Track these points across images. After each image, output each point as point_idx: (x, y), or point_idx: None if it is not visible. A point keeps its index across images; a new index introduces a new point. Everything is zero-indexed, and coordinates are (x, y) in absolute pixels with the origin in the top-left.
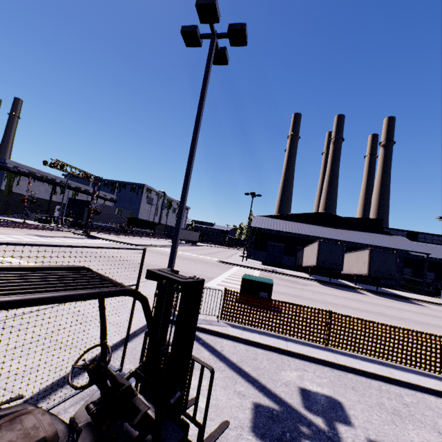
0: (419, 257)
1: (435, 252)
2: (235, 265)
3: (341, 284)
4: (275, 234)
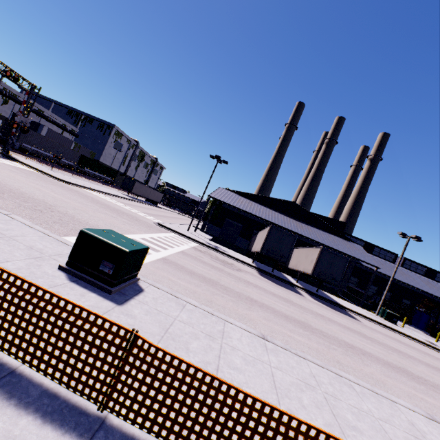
0: (368, 269)
1: (384, 268)
2: (172, 231)
3: (282, 279)
4: (235, 212)
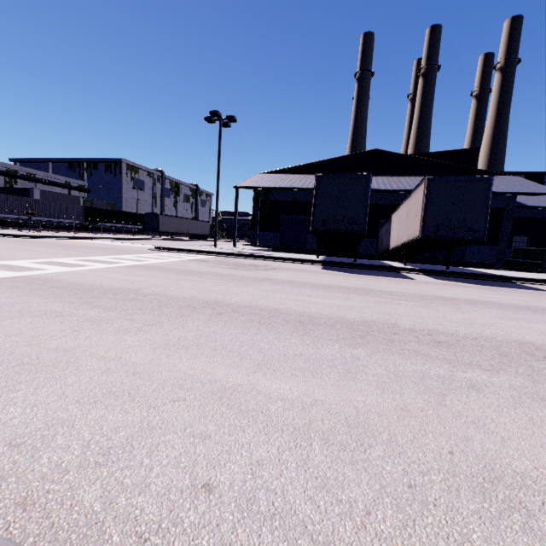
0: (543, 214)
1: None
2: (175, 251)
3: (371, 266)
4: (291, 201)
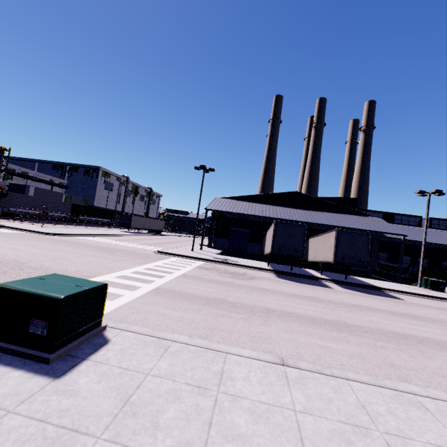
0: (395, 240)
1: (412, 234)
2: (174, 256)
3: (303, 275)
4: (238, 218)
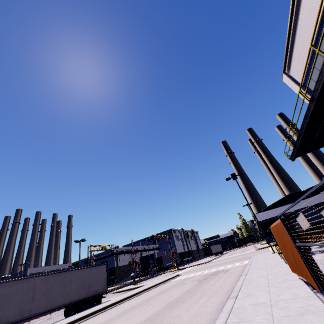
0: None
1: None
2: (267, 247)
3: None
4: (272, 220)
